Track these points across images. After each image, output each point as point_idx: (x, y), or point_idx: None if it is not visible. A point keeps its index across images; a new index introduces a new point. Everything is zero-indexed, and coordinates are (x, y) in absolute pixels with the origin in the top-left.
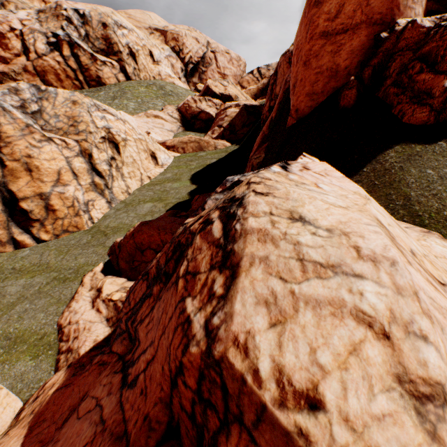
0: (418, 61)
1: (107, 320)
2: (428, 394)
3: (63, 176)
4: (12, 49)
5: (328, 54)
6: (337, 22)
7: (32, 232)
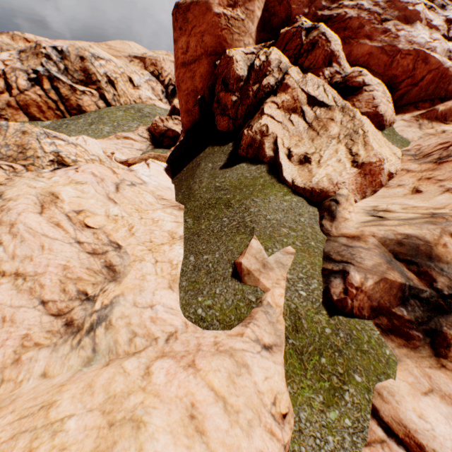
0: (222, 83)
1: None
2: None
3: None
4: None
5: (189, 79)
6: (189, 55)
7: None
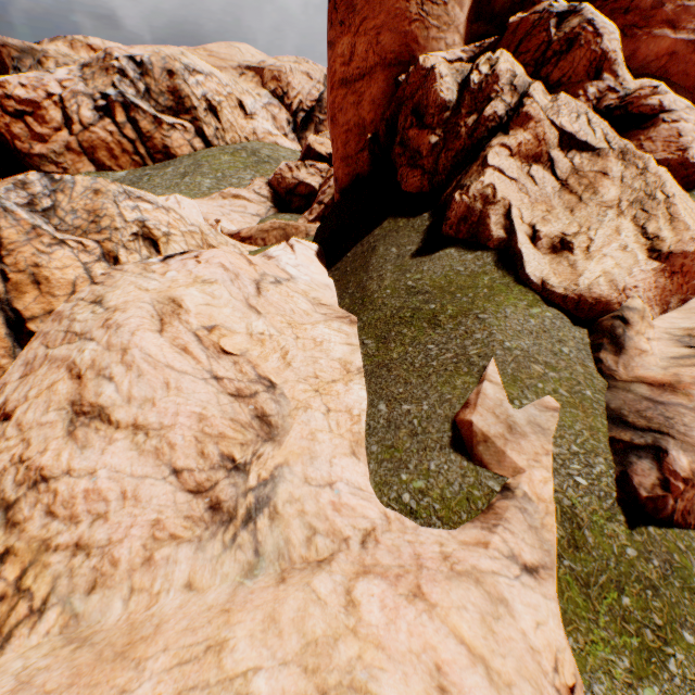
0: (412, 113)
1: None
2: (88, 412)
3: (80, 287)
4: (50, 122)
5: (352, 106)
6: (353, 66)
7: None
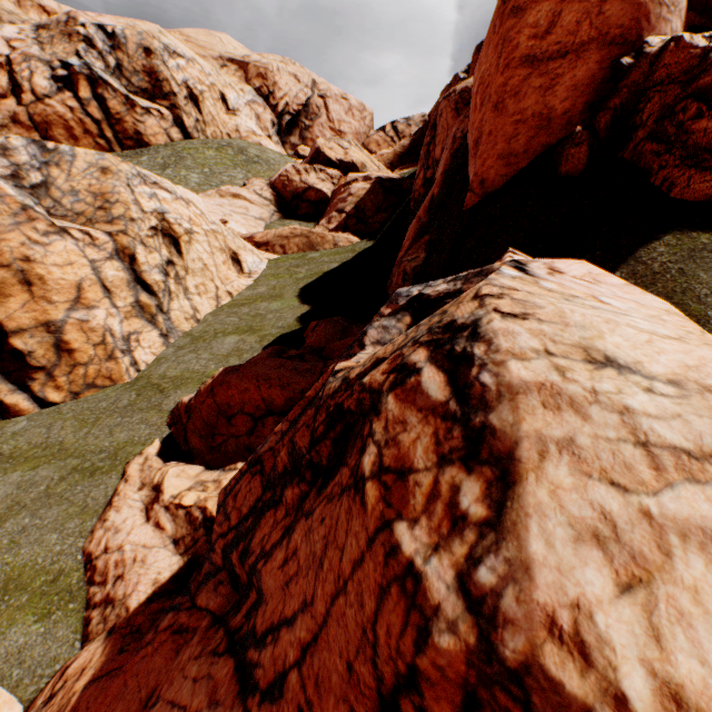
0: (693, 99)
1: (174, 543)
2: None
3: (87, 292)
4: None
5: (535, 91)
6: (550, 41)
7: (32, 388)
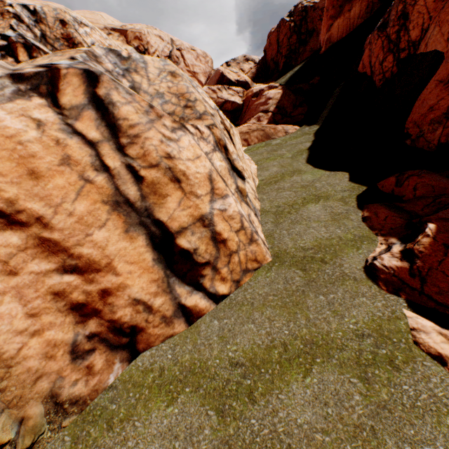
0: None
1: None
2: None
3: (217, 182)
4: None
5: None
6: None
7: (203, 286)
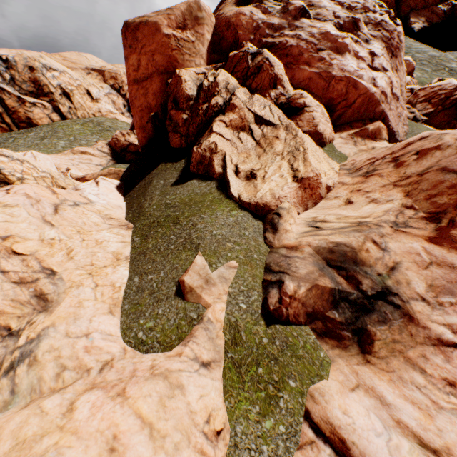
0: (173, 101)
1: None
2: None
3: None
4: None
5: (142, 96)
6: (141, 72)
7: None
